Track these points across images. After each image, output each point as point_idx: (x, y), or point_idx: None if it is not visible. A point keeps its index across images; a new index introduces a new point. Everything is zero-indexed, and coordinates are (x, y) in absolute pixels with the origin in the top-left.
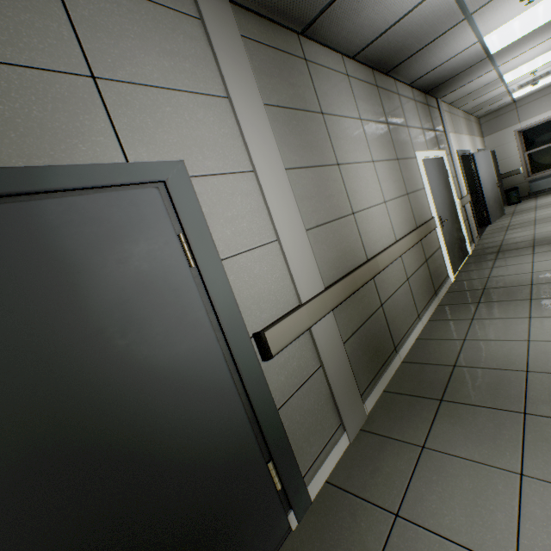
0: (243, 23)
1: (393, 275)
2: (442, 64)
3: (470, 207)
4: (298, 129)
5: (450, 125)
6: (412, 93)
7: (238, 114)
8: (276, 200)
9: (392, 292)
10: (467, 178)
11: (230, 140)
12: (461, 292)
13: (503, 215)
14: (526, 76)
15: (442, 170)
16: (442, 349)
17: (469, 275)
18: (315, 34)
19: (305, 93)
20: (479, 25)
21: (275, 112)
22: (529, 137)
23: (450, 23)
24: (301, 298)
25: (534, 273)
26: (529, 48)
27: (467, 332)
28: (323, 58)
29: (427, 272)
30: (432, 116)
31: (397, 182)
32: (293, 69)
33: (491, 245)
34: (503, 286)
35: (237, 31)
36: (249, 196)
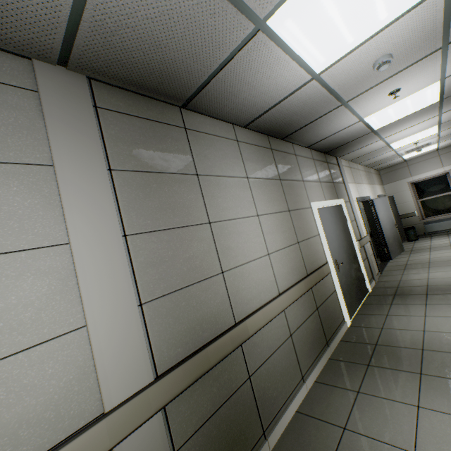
0: (105, 97)
1: (272, 333)
2: (332, 134)
3: (370, 245)
4: (158, 191)
5: (350, 177)
6: (311, 153)
7: (60, 182)
8: (96, 275)
9: (267, 356)
10: (368, 219)
11: (40, 211)
12: (353, 343)
13: (402, 251)
14: (410, 145)
15: (339, 215)
16: (317, 440)
17: (365, 320)
18: (198, 108)
19: (177, 157)
20: (356, 109)
21: (127, 176)
22: (420, 188)
23: (329, 107)
24: (106, 404)
25: (425, 332)
26: (406, 127)
27: (350, 415)
28: (209, 126)
29: (318, 321)
30: (331, 171)
31: (286, 232)
32: (166, 136)
33: (389, 285)
34: (394, 344)
35: (89, 103)
36: (50, 275)
